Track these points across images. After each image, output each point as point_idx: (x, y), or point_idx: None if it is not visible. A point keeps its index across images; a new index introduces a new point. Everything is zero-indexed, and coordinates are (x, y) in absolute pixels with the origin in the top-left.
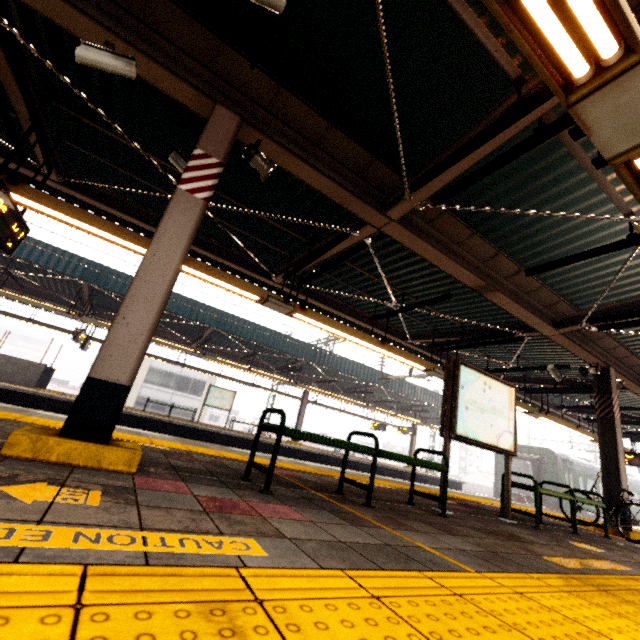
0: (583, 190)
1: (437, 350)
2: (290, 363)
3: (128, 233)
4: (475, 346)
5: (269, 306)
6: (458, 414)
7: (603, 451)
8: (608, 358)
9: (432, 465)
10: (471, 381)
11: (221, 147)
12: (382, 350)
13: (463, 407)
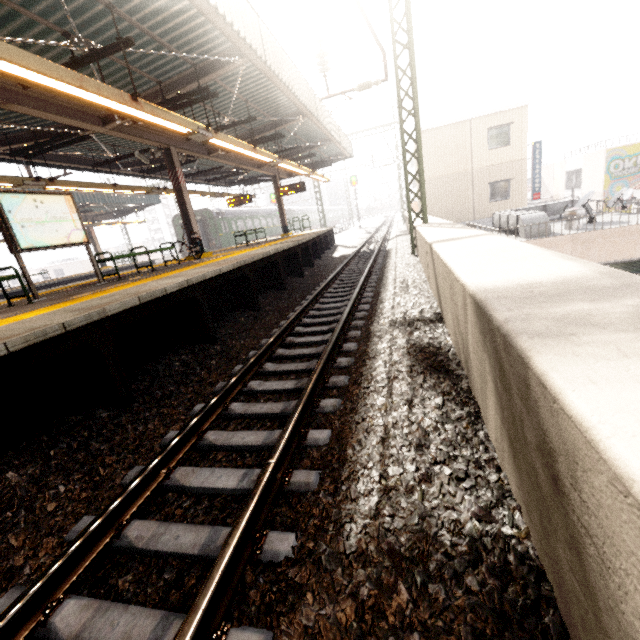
0: (6, 8)
1: (24, 157)
2: None
3: None
4: (57, 148)
5: None
6: (16, 234)
7: (182, 211)
8: (171, 138)
9: (1, 279)
10: (18, 204)
11: None
12: None
13: (19, 227)
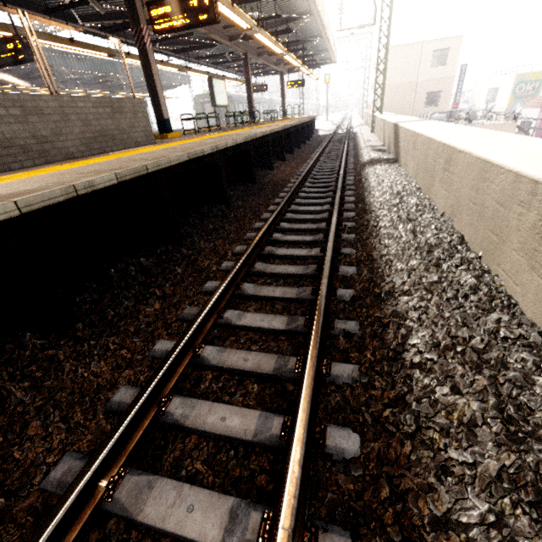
0: None
1: (176, 53)
2: (35, 71)
3: (50, 37)
4: (196, 50)
5: (113, 58)
6: (215, 98)
7: (247, 94)
8: (246, 46)
9: (216, 117)
10: (215, 84)
11: (143, 18)
12: (161, 66)
13: (216, 95)
